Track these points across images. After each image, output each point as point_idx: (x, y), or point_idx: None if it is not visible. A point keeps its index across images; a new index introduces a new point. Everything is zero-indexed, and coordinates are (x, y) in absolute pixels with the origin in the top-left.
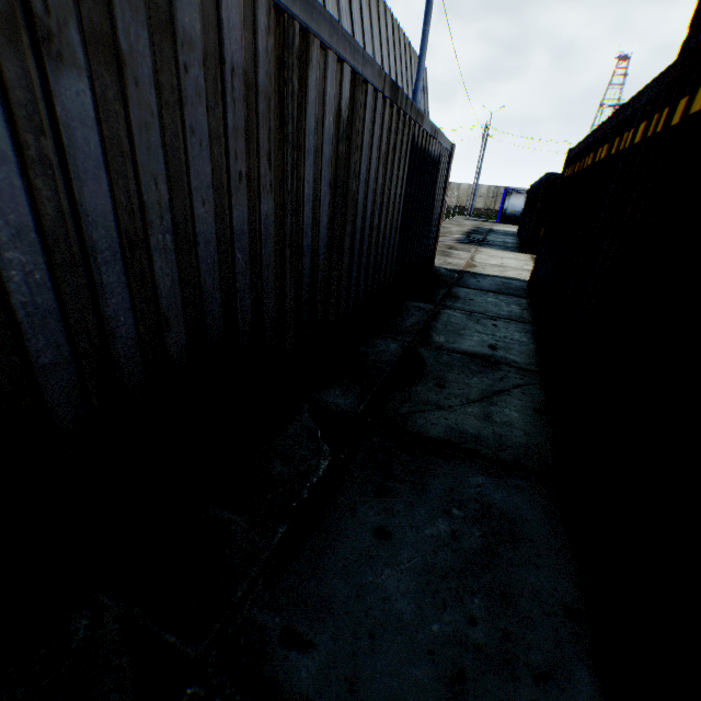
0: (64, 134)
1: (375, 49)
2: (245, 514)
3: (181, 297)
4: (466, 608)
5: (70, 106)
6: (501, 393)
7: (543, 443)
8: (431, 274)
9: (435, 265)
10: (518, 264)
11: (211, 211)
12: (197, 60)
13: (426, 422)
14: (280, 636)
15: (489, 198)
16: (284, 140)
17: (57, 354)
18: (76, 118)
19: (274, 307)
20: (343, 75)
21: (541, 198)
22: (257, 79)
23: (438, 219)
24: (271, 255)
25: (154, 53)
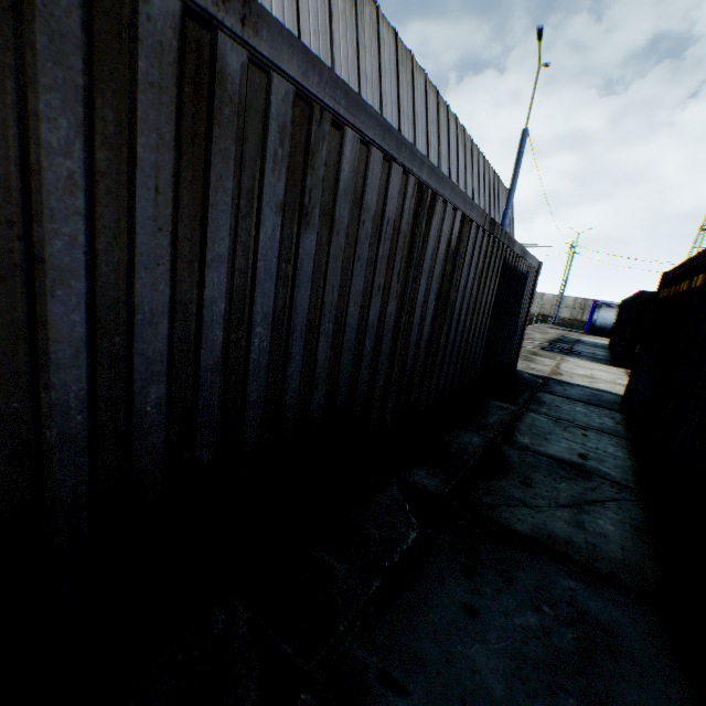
0: (298, 262)
1: (467, 182)
2: (344, 562)
3: (328, 368)
4: (558, 703)
5: (305, 248)
6: (592, 503)
7: (644, 562)
8: (513, 376)
9: (517, 369)
10: (610, 377)
11: (358, 310)
12: (370, 217)
13: (512, 516)
14: (378, 675)
15: (574, 309)
16: (410, 262)
17: (258, 396)
18: (306, 254)
19: (382, 386)
20: (455, 217)
21: (634, 314)
22: (401, 225)
23: (523, 326)
24: (387, 344)
25: (349, 215)
